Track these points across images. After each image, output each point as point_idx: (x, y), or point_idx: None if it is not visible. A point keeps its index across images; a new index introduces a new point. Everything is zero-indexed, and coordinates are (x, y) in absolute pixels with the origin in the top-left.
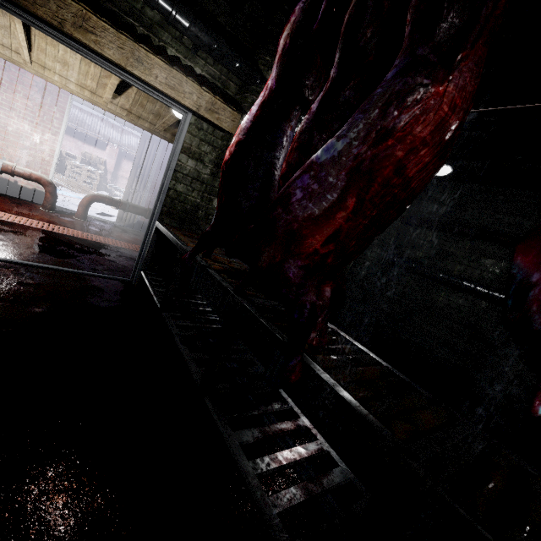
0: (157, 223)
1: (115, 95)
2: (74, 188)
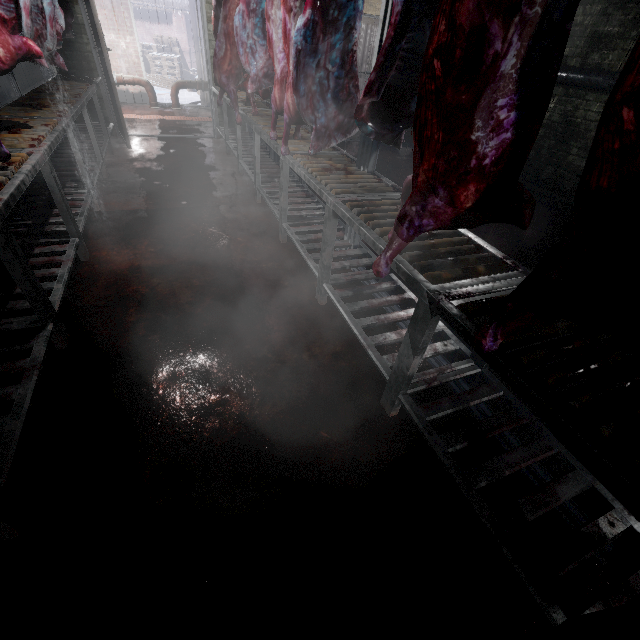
0: (213, 88)
1: None
2: (164, 85)
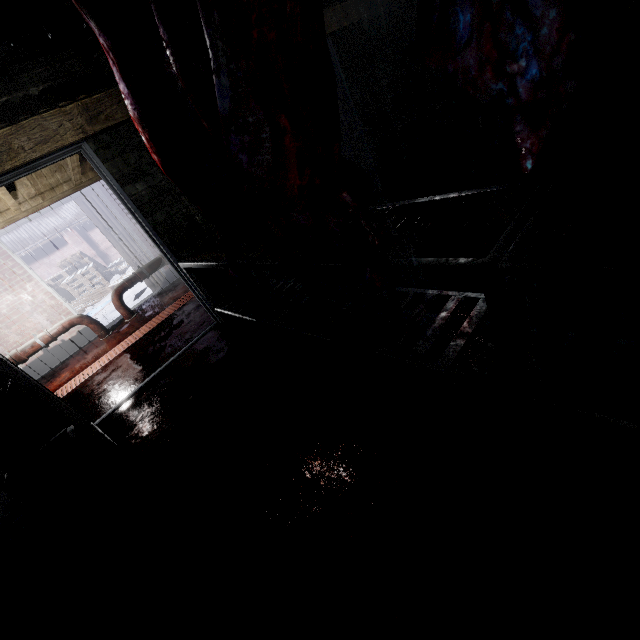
0: (181, 265)
1: (13, 195)
2: (95, 300)
